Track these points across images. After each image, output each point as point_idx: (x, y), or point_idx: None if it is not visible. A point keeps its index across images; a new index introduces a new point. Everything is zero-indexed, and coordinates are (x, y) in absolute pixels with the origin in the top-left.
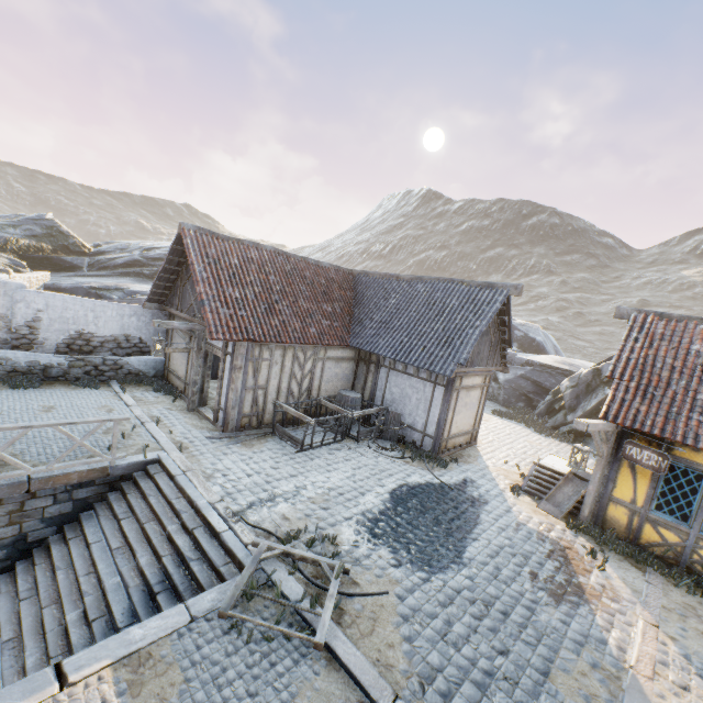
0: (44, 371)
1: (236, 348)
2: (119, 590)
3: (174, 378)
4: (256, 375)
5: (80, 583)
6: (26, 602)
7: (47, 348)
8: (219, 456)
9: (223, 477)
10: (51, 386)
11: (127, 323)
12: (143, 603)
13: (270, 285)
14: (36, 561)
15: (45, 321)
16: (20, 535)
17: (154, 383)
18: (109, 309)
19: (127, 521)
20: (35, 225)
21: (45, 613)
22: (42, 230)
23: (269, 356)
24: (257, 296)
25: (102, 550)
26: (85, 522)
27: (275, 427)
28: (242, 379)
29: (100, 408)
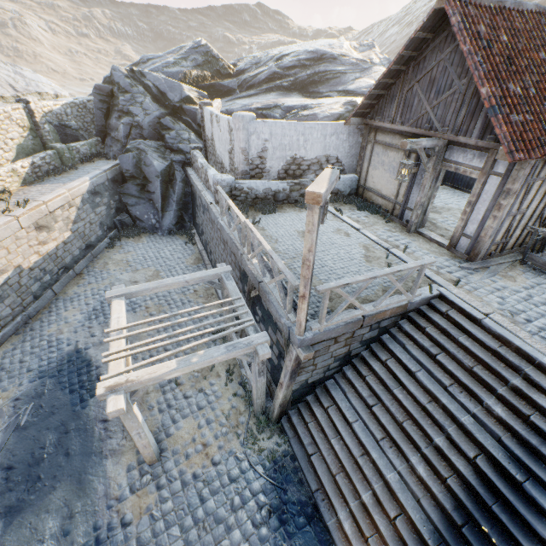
0: (274, 197)
1: (516, 168)
2: (482, 432)
3: (373, 196)
4: (523, 198)
5: (430, 412)
6: (377, 408)
7: (271, 176)
8: (494, 293)
9: (529, 323)
10: (282, 209)
11: (328, 143)
12: (531, 461)
13: (542, 67)
14: (363, 373)
15: (269, 150)
16: (347, 352)
17: (354, 202)
18: (314, 130)
19: (442, 357)
20: (197, 54)
21: (407, 428)
22: (201, 58)
23: (544, 173)
24: (536, 88)
25: (430, 381)
26: (391, 346)
27: (515, 254)
28: (509, 205)
29: (336, 232)
